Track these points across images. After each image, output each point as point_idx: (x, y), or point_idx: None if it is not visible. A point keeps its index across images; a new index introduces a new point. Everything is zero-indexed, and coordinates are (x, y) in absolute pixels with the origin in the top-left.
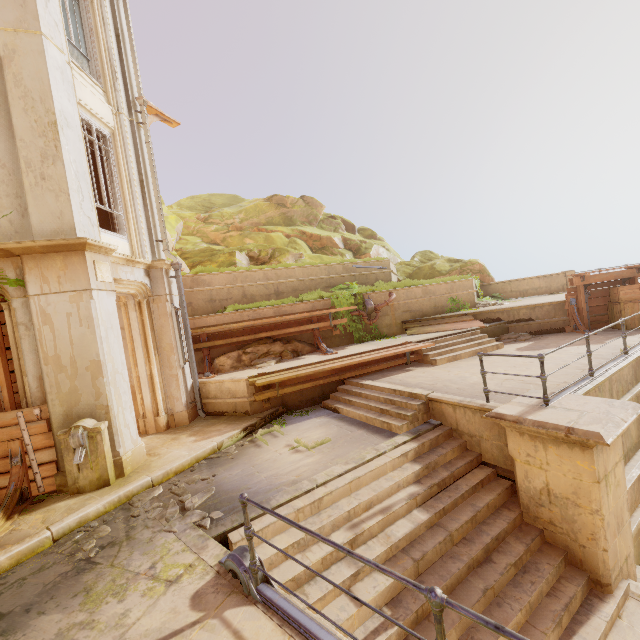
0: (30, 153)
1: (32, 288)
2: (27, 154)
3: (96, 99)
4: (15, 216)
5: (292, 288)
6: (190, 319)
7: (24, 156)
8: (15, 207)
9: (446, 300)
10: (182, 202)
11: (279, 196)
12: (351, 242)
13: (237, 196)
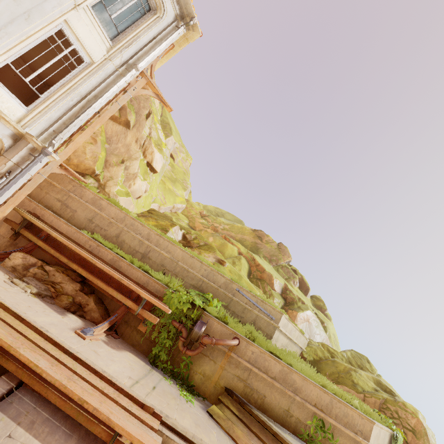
0: None
1: None
2: None
3: (92, 38)
4: None
5: (161, 261)
6: (54, 216)
7: None
8: None
9: (311, 416)
10: (208, 206)
11: (262, 232)
12: (290, 293)
13: (242, 221)
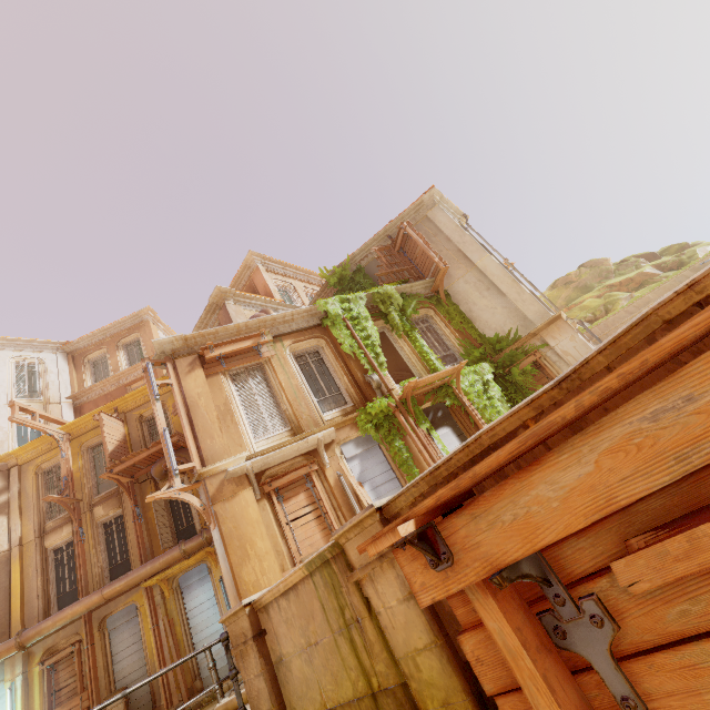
0: (513, 296)
1: (551, 344)
2: (512, 297)
3: None
4: (521, 323)
5: None
6: None
7: (512, 298)
8: (519, 320)
9: None
10: None
11: (560, 279)
12: (666, 264)
13: None
